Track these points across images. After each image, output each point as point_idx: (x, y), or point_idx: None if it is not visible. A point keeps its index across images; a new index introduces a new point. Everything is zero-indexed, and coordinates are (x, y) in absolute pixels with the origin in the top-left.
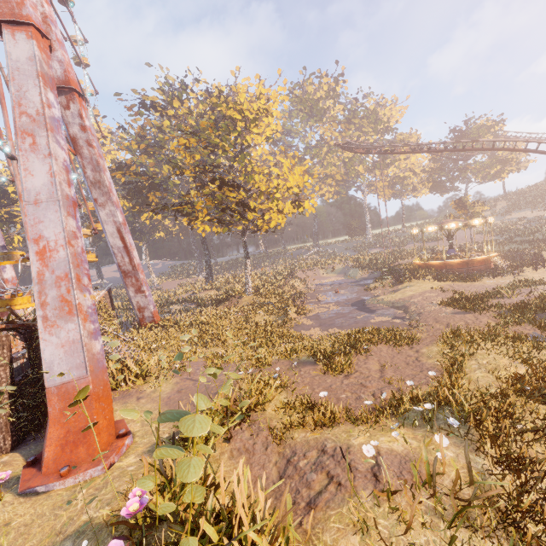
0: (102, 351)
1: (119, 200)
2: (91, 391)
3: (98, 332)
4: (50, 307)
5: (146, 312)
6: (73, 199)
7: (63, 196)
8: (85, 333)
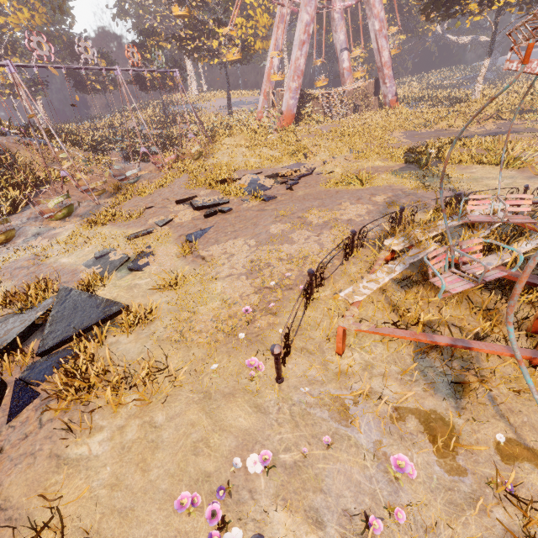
0: (292, 105)
1: (379, 11)
2: (285, 115)
3: (293, 98)
4: (287, 87)
5: (387, 99)
6: (304, 41)
7: (299, 41)
8: (289, 97)
